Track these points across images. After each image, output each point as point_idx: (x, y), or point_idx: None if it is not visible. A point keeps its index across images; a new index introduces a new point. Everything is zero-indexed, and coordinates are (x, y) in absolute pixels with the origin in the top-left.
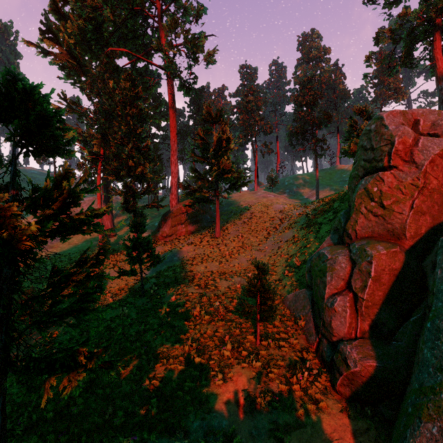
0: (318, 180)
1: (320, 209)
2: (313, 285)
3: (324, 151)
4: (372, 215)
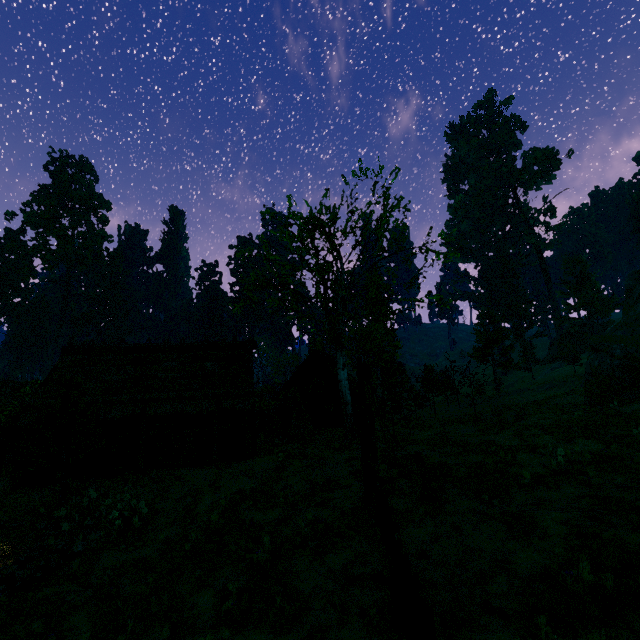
0: None
1: None
2: None
3: None
4: None
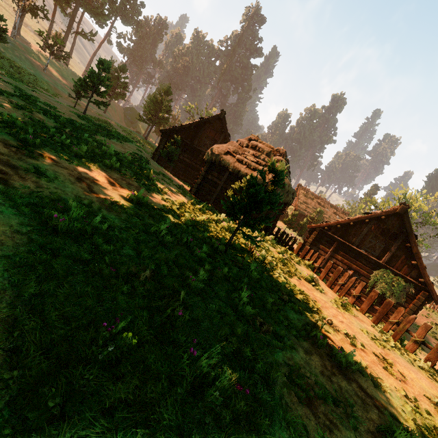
0: None
1: None
2: None
3: None
4: None
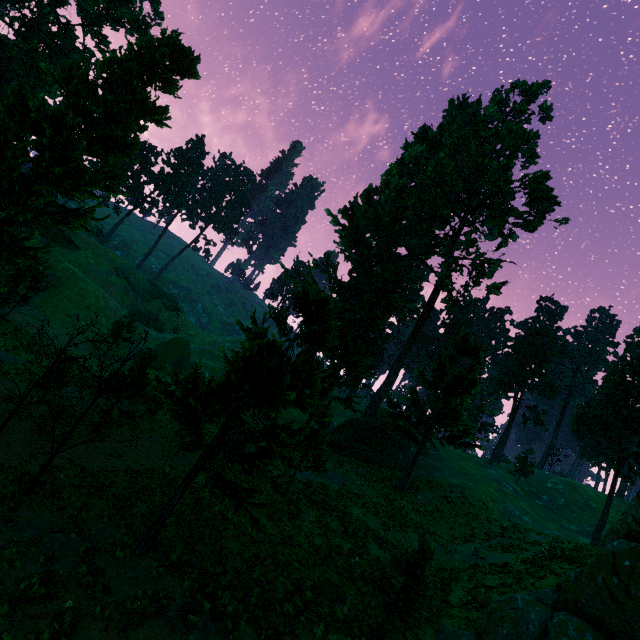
0: (607, 514)
1: (569, 554)
2: (485, 632)
3: (636, 474)
4: (609, 595)
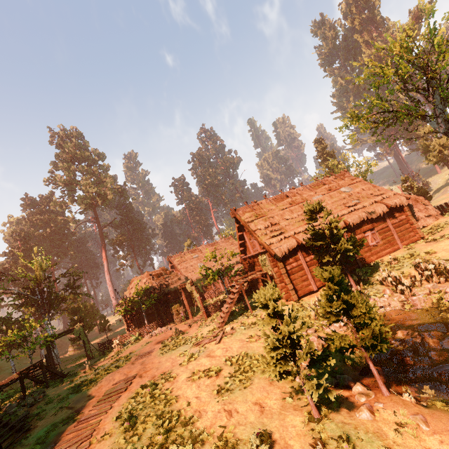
0: None
1: None
2: None
3: None
4: None
